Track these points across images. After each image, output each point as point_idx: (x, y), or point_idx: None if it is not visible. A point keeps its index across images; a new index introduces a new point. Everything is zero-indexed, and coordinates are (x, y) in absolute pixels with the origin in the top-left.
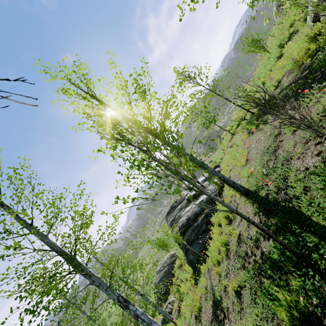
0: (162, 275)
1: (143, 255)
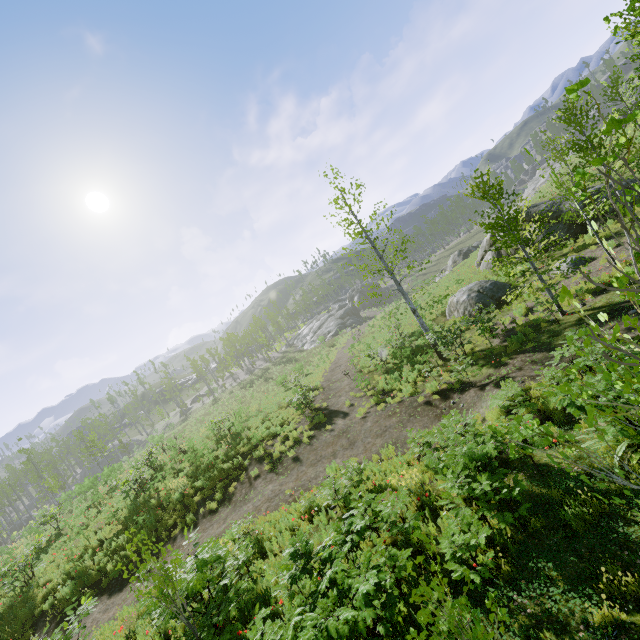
0: (493, 281)
1: (213, 416)
